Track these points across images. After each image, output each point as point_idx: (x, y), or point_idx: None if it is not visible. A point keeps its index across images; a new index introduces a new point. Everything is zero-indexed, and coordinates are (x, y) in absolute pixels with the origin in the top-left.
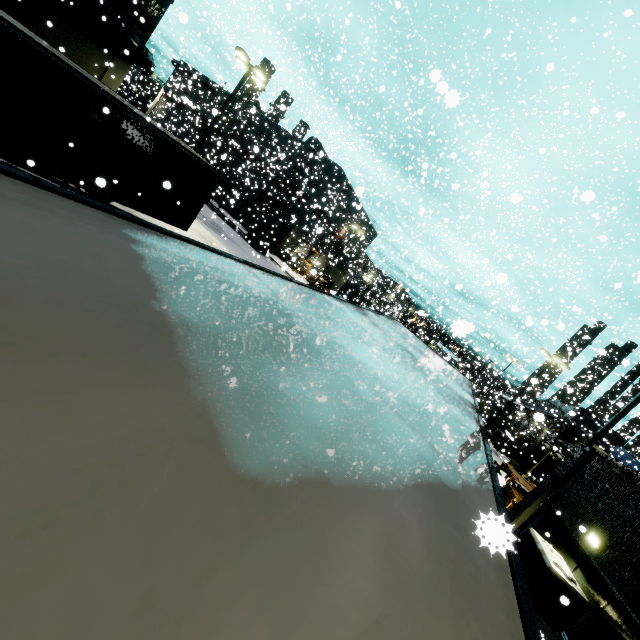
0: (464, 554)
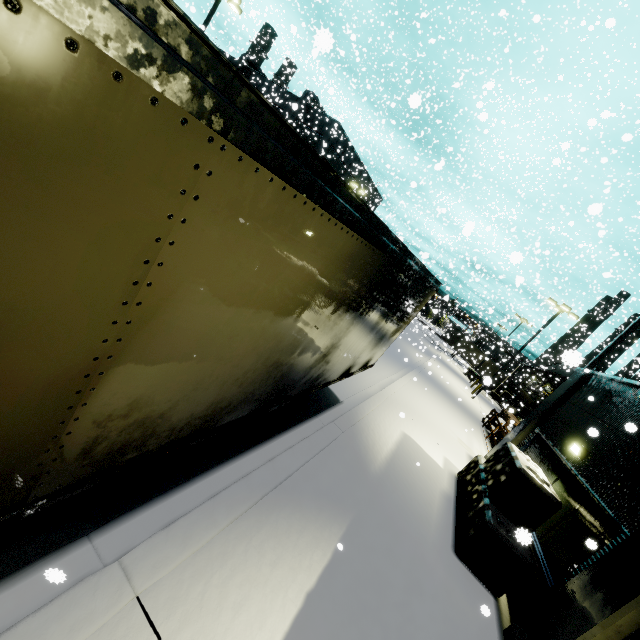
0: None
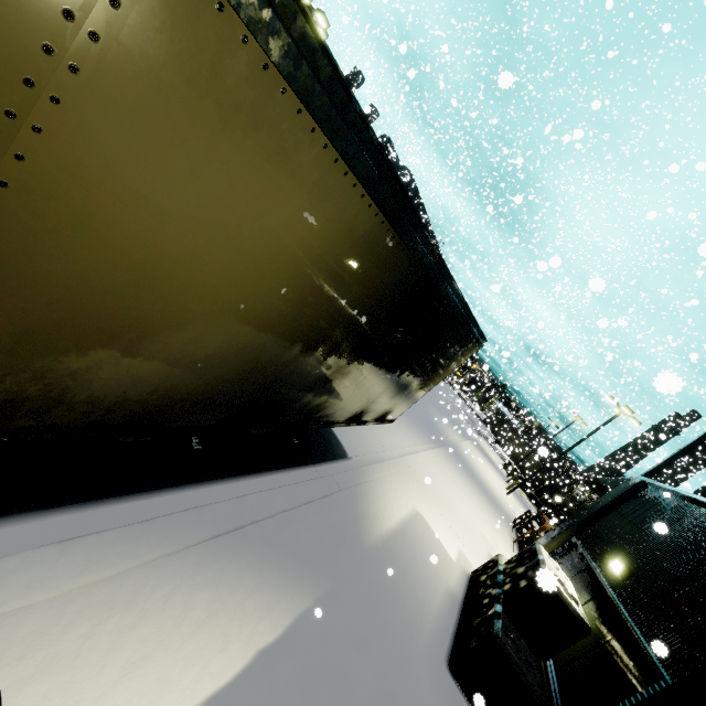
0: None
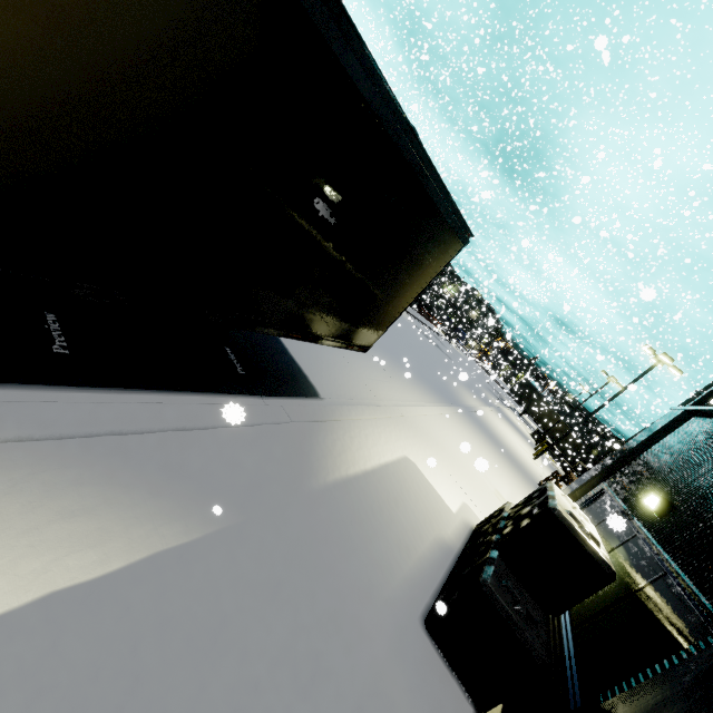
0: None
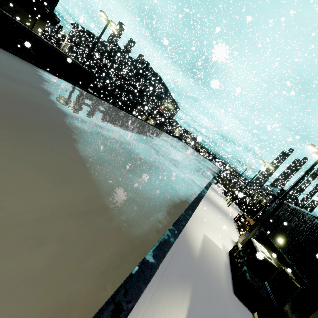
0: (168, 184)
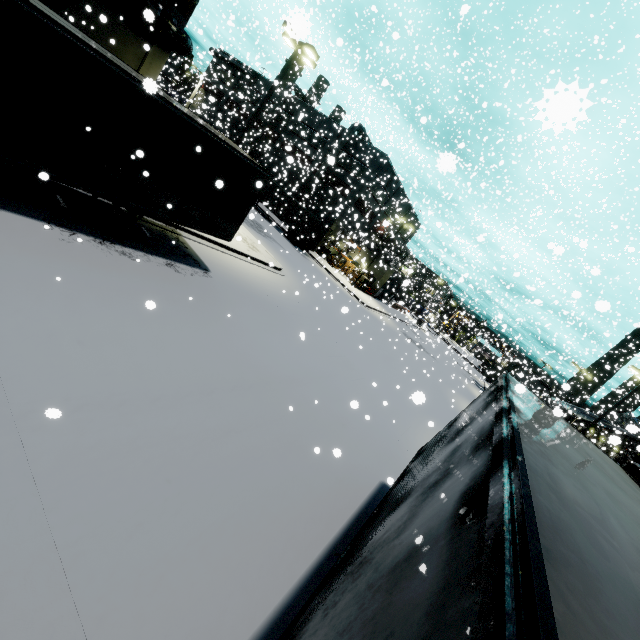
0: None
